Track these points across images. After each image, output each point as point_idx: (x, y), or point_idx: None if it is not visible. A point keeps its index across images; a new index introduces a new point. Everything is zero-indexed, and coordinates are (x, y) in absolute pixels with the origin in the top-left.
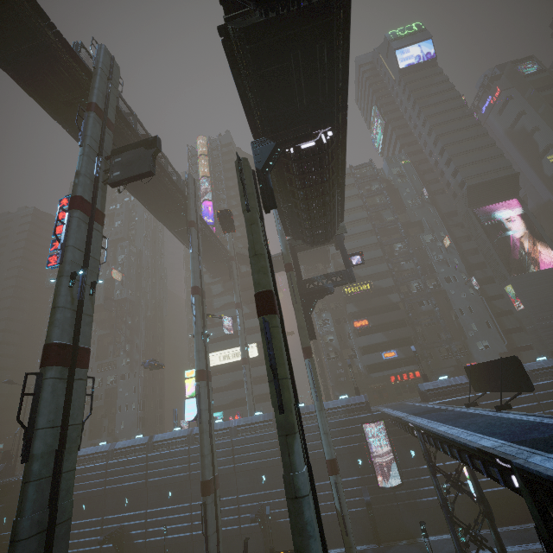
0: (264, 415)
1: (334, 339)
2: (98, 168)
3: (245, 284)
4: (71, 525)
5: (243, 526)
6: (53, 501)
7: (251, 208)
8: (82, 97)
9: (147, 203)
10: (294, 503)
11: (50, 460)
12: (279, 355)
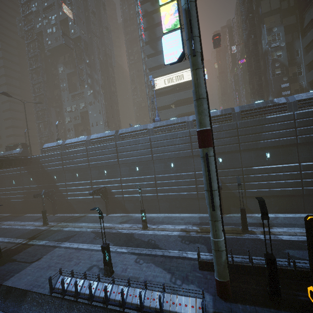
0: (221, 110)
1: (283, 54)
2: None
3: None
4: (71, 184)
5: (200, 193)
6: None
7: None
8: None
9: None
10: None
11: None
12: None
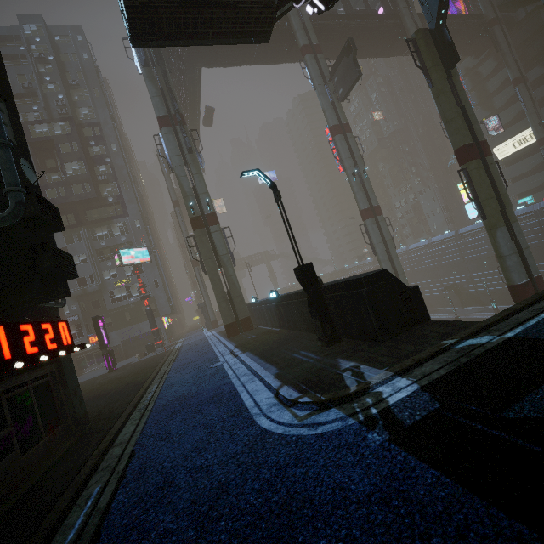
0: None
1: None
2: (329, 96)
3: (530, 35)
4: (422, 283)
5: None
6: (393, 268)
7: (433, 82)
8: (292, 39)
9: (368, 55)
10: (499, 259)
11: (385, 254)
12: (478, 187)
